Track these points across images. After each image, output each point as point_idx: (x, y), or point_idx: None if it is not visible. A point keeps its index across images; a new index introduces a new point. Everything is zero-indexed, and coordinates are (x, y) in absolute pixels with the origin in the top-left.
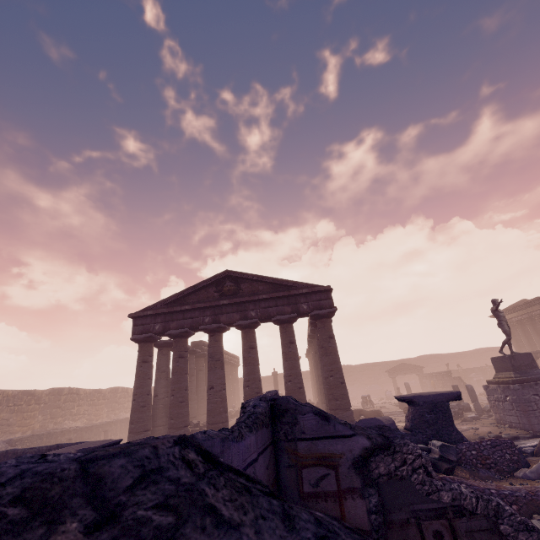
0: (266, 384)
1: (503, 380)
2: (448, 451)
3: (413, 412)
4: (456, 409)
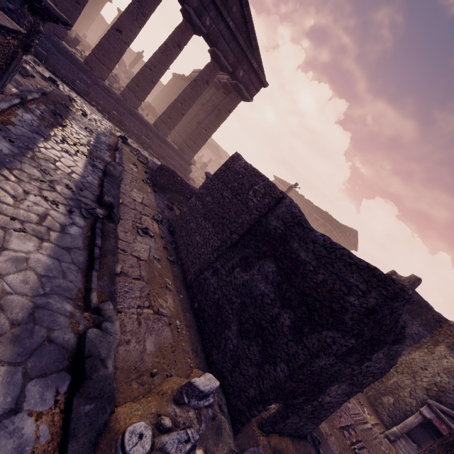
0: None
1: None
2: None
3: None
4: None
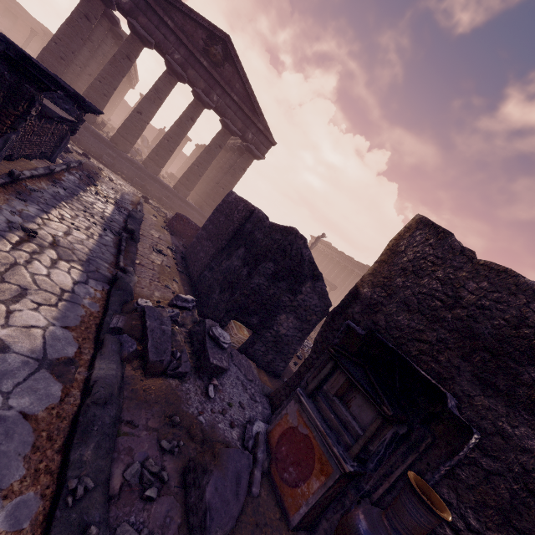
0: None
1: None
2: None
3: None
4: None
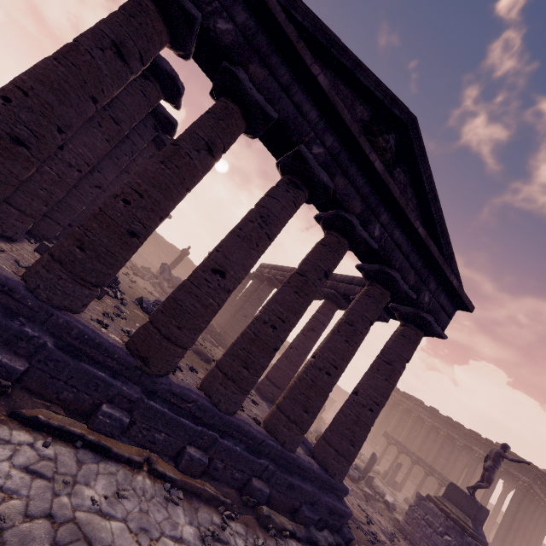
0: (152, 240)
1: (458, 520)
2: None
3: None
4: (361, 474)
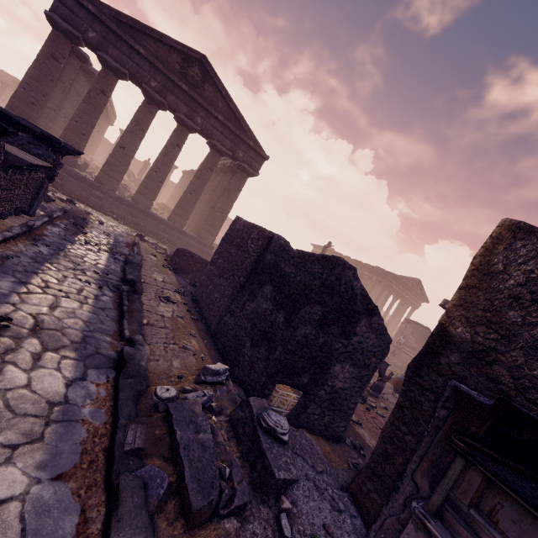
0: None
1: None
2: None
3: None
4: None
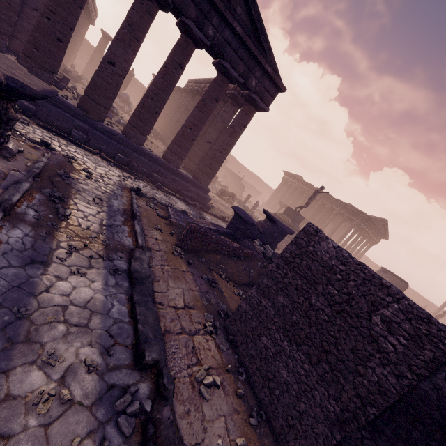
0: None
1: (284, 219)
2: (274, 256)
3: (271, 227)
4: (245, 209)
